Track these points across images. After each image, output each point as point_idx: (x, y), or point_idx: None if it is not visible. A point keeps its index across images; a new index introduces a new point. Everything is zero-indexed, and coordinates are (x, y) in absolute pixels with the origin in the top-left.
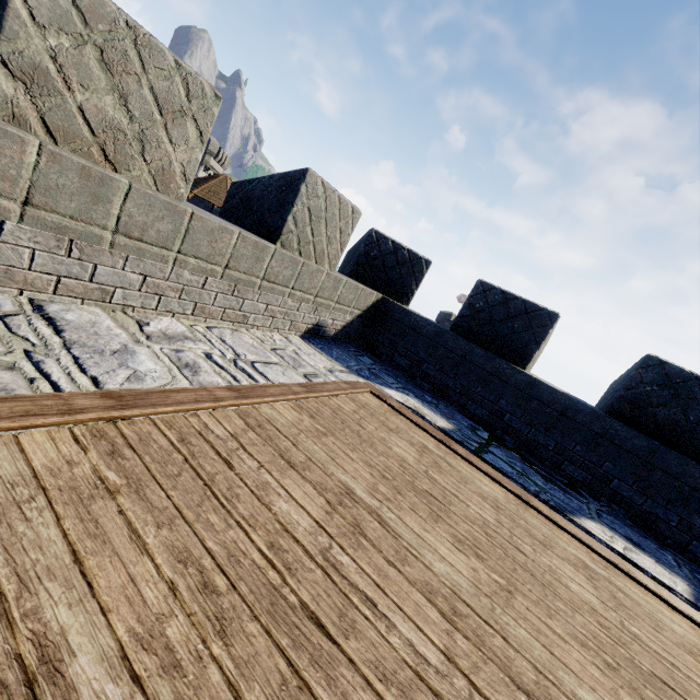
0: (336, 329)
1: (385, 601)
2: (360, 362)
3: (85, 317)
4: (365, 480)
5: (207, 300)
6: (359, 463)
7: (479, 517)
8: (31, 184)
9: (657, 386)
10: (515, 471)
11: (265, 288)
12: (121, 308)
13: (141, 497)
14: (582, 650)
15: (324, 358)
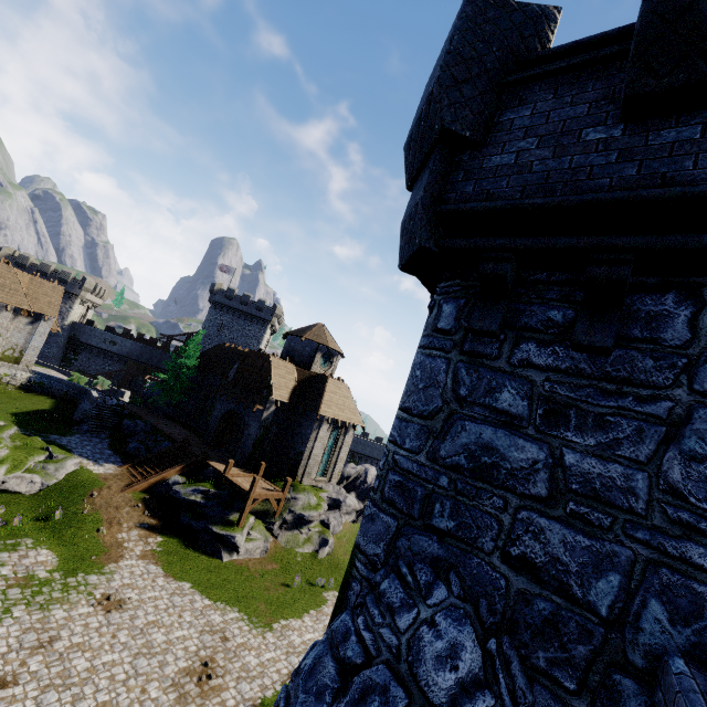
0: None
1: None
2: None
3: None
4: None
5: None
6: None
7: None
8: None
9: None
10: None
11: None
12: None
13: None
14: None
15: None
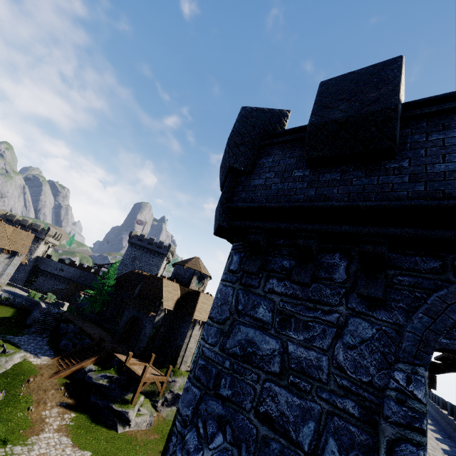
0: None
1: None
2: None
3: None
4: None
5: None
6: None
7: None
8: None
9: None
10: None
11: None
12: None
13: None
14: None
15: None
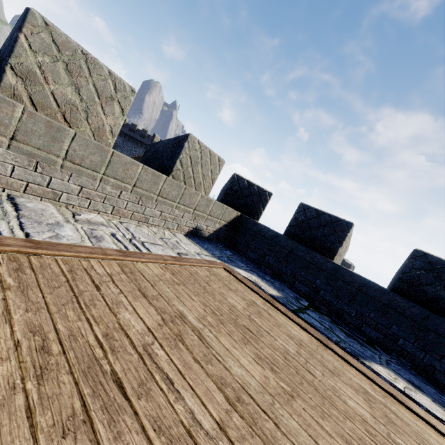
0: (209, 233)
1: (182, 382)
2: (223, 253)
3: (39, 206)
4: (198, 312)
5: (121, 205)
6: (198, 303)
7: (283, 348)
8: (16, 128)
9: (424, 271)
10: (323, 327)
11: (160, 201)
12: (65, 205)
13: (24, 294)
14: None
15: (196, 247)
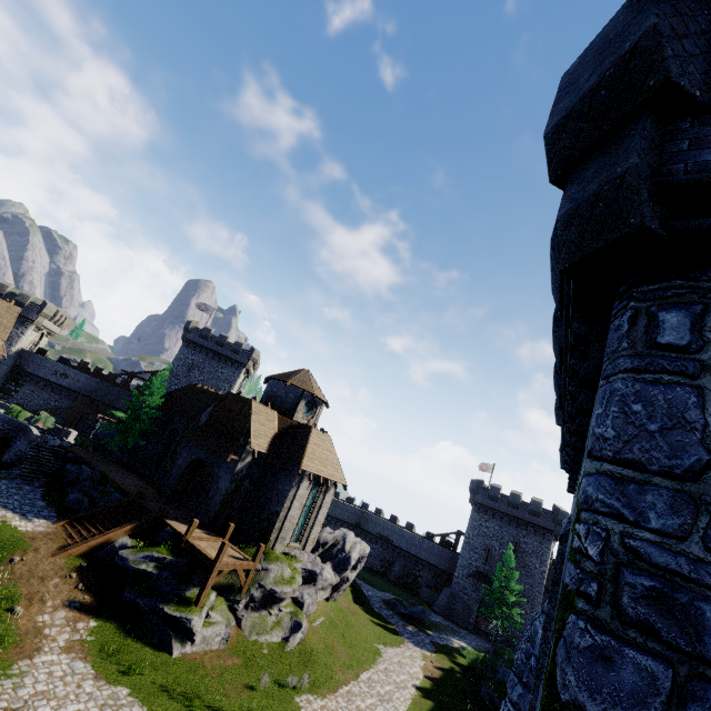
0: None
1: None
2: None
3: None
4: None
5: None
6: None
7: None
8: None
9: None
10: None
11: None
12: None
13: None
14: None
15: None
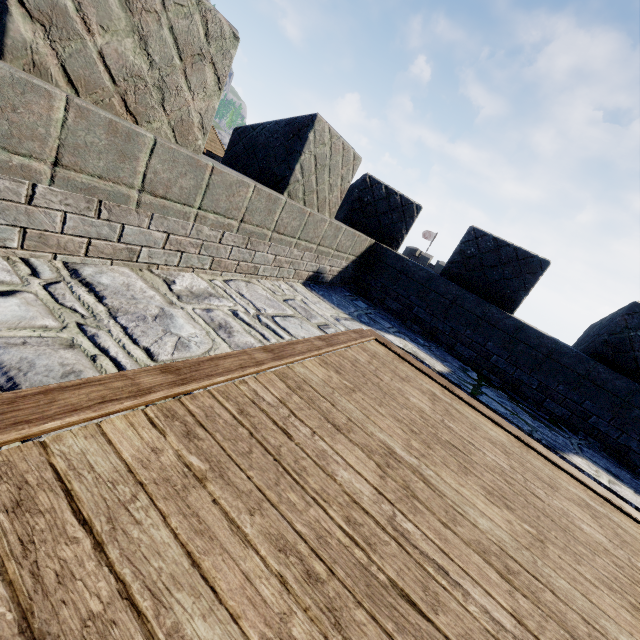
0: (332, 275)
1: (453, 567)
2: (357, 307)
3: (118, 280)
4: (399, 437)
5: (223, 254)
6: (388, 418)
7: (496, 465)
8: (59, 143)
9: None
10: (508, 412)
11: (274, 239)
12: (147, 267)
13: (226, 481)
14: (610, 593)
15: (328, 305)
